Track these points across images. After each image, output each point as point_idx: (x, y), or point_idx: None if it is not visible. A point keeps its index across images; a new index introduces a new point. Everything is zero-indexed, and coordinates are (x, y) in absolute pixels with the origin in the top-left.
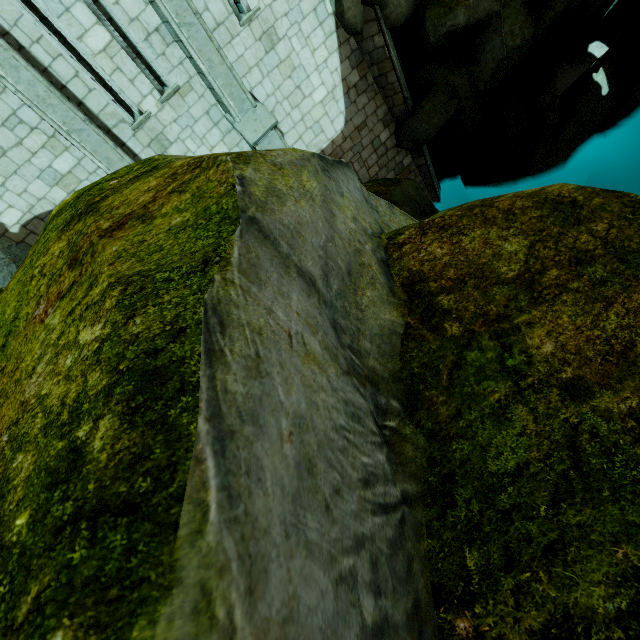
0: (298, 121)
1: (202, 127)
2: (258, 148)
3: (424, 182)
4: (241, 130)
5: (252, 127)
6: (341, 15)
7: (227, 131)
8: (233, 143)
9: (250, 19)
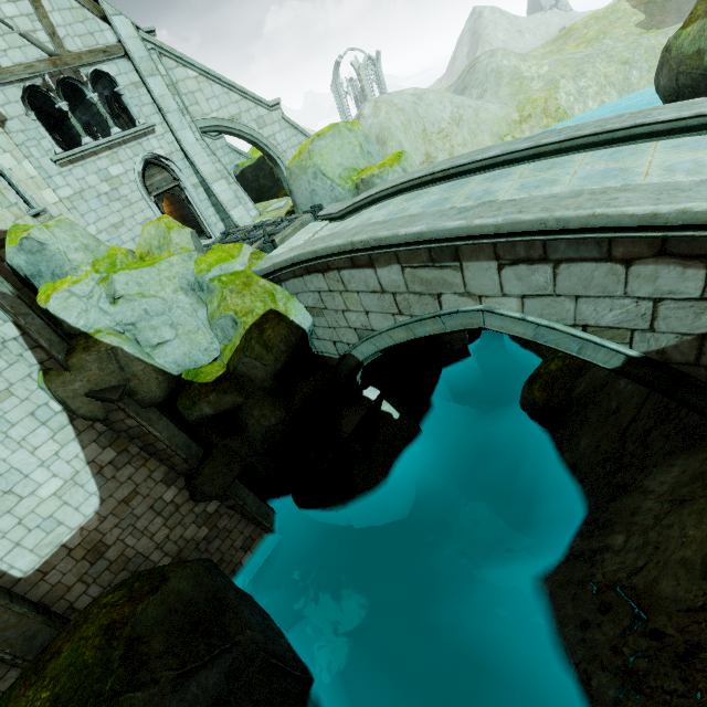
0: (12, 527)
1: None
2: None
3: (245, 518)
4: None
5: None
6: (73, 411)
7: None
8: None
9: None
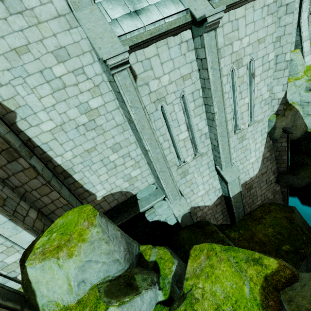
0: (240, 169)
1: (203, 168)
2: (228, 183)
3: (282, 198)
4: (224, 174)
5: (229, 174)
6: (271, 133)
7: (212, 170)
8: (212, 175)
9: (238, 132)
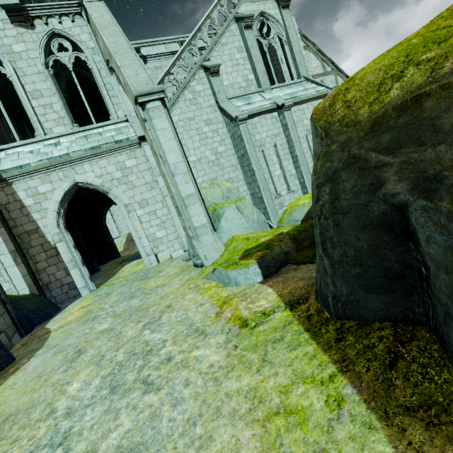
0: None
1: None
2: None
3: None
4: None
5: None
6: None
7: None
8: None
9: None
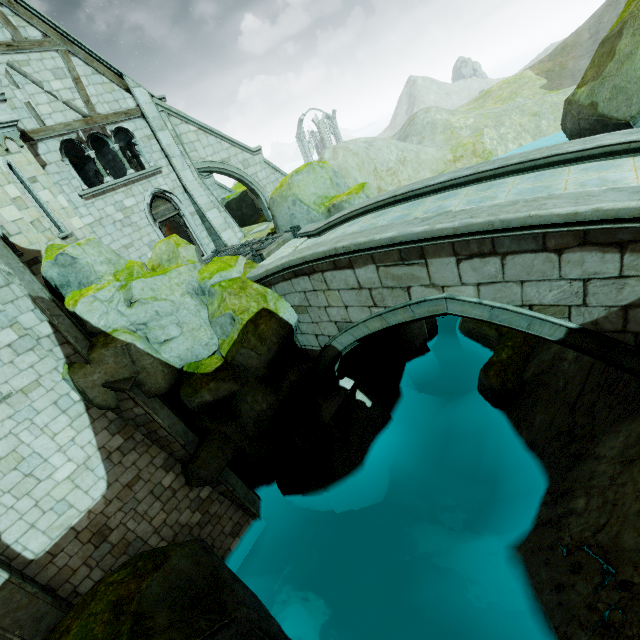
0: (29, 509)
1: None
2: None
3: (234, 504)
4: None
5: None
6: (89, 401)
7: None
8: None
9: None
